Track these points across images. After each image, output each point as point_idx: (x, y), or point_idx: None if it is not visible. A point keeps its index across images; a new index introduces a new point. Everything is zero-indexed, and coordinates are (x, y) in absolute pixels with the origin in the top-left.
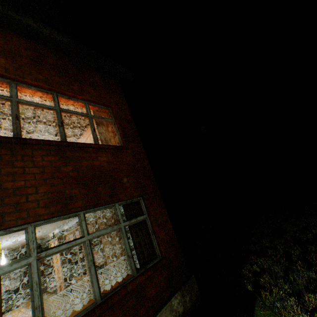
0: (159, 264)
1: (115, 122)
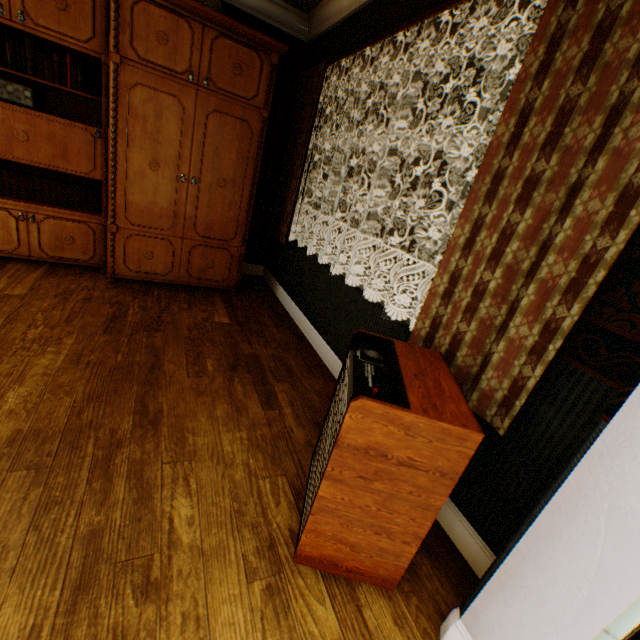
0: None
1: None
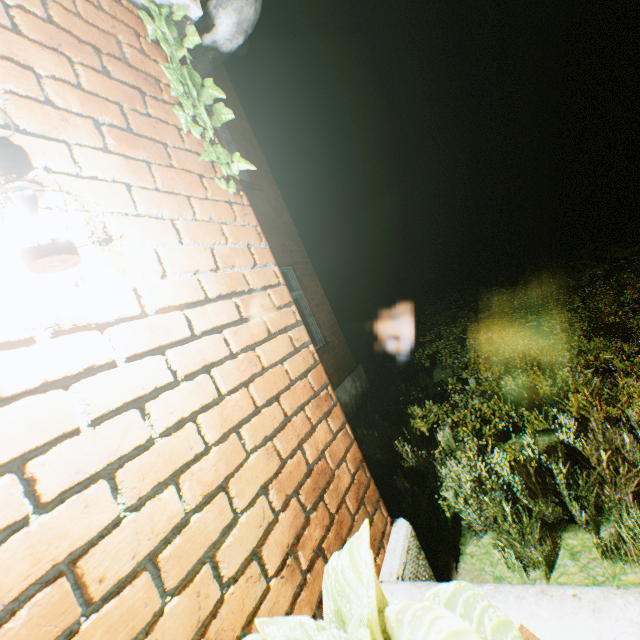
0: (326, 347)
1: (232, 140)
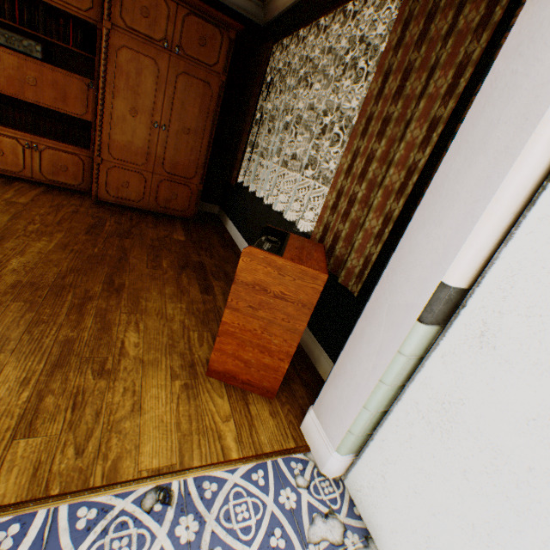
0: None
1: None
